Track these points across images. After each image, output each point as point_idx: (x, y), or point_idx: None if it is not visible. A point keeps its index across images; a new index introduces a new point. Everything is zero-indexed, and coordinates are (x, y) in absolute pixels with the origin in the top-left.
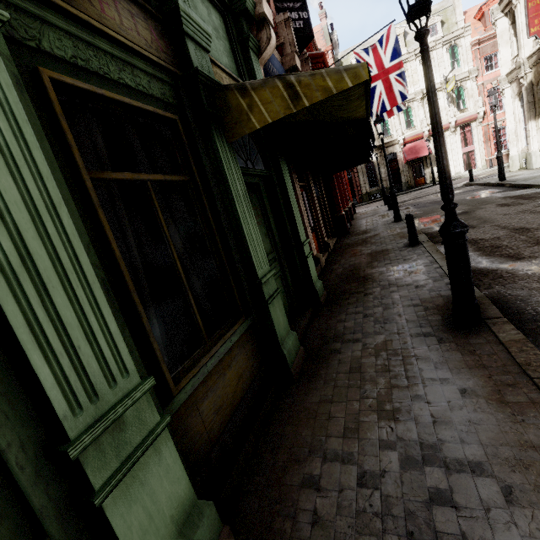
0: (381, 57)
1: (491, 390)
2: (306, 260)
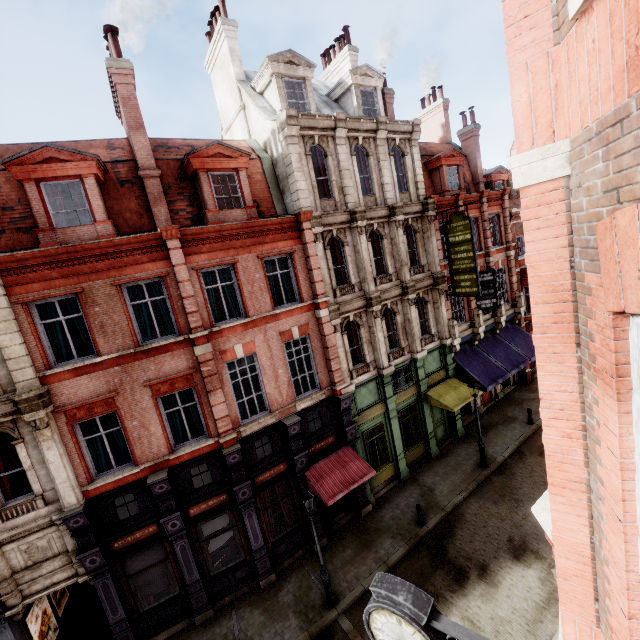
0: None
1: (465, 478)
2: (456, 421)
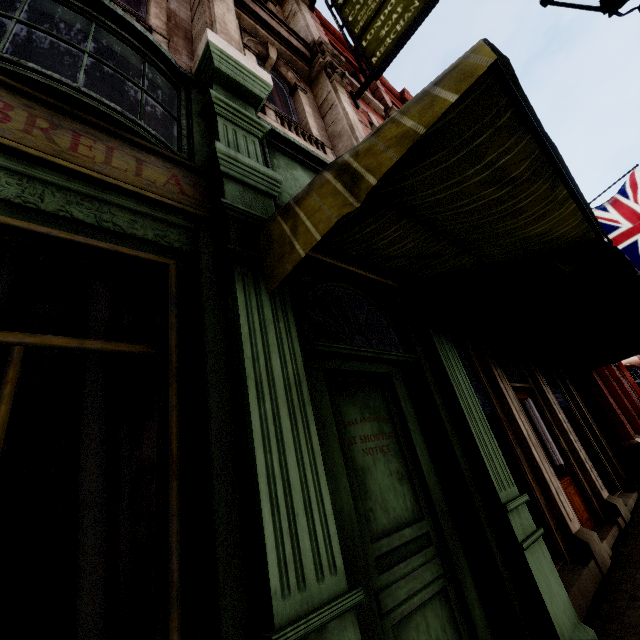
0: (631, 207)
1: None
2: (522, 553)
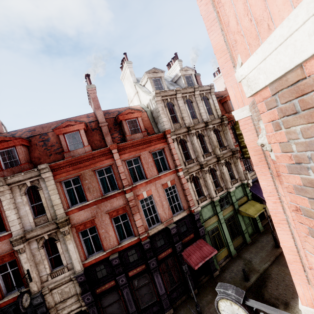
0: None
1: (268, 254)
2: (257, 223)
